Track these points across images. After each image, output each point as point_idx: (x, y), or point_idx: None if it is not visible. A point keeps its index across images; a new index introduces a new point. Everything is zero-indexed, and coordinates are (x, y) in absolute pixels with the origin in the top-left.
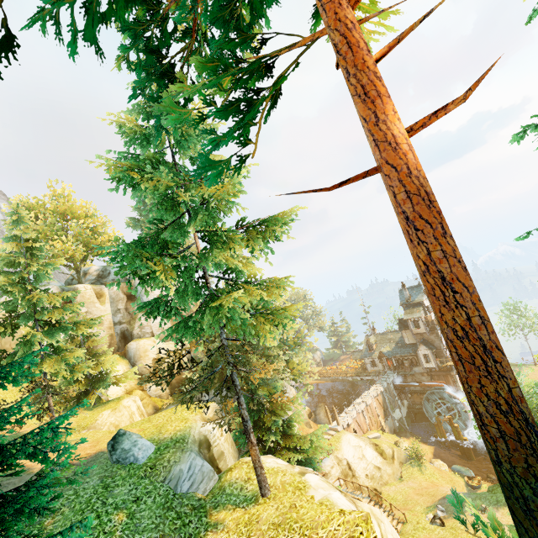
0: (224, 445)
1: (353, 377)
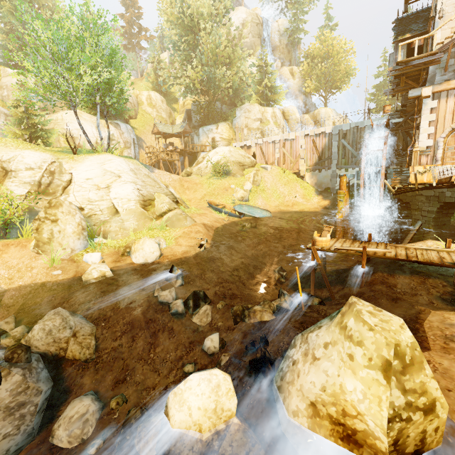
0: None
1: None
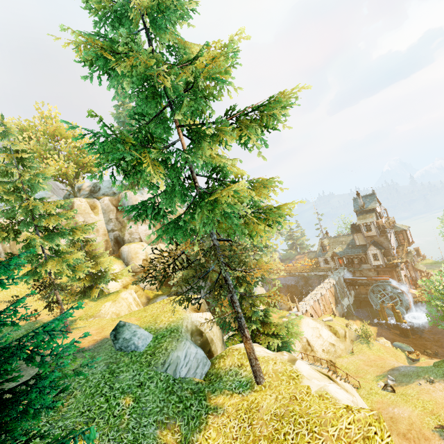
0: (213, 333)
1: (308, 273)
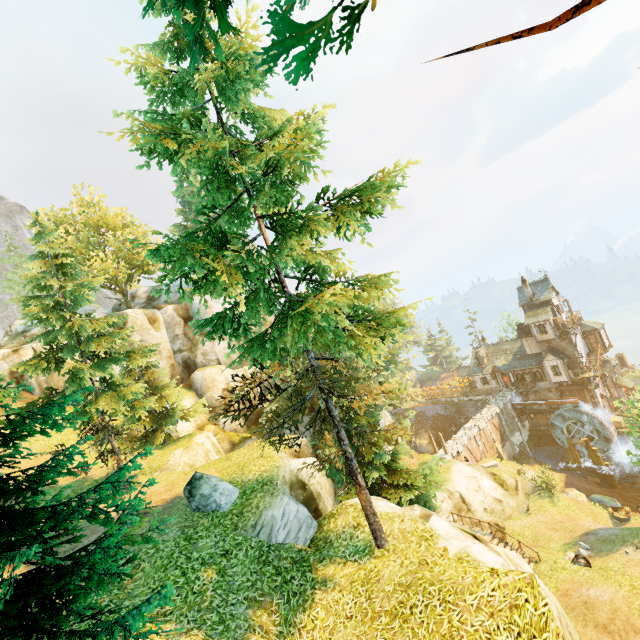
0: (320, 485)
1: (459, 398)
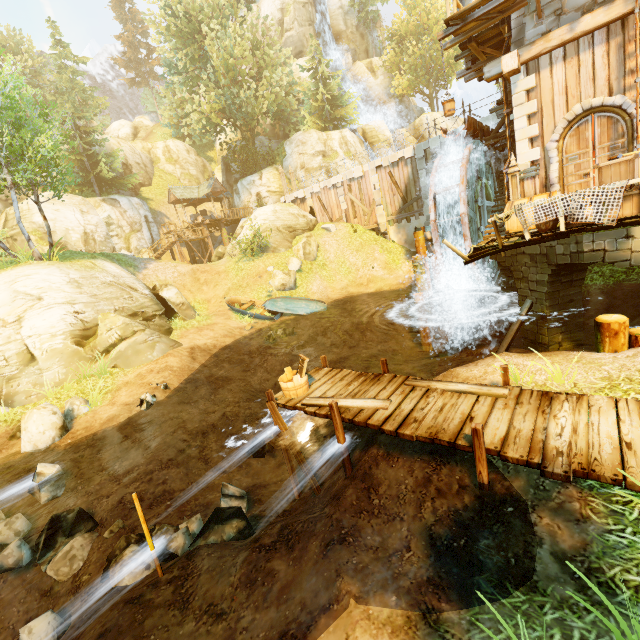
0: None
1: None
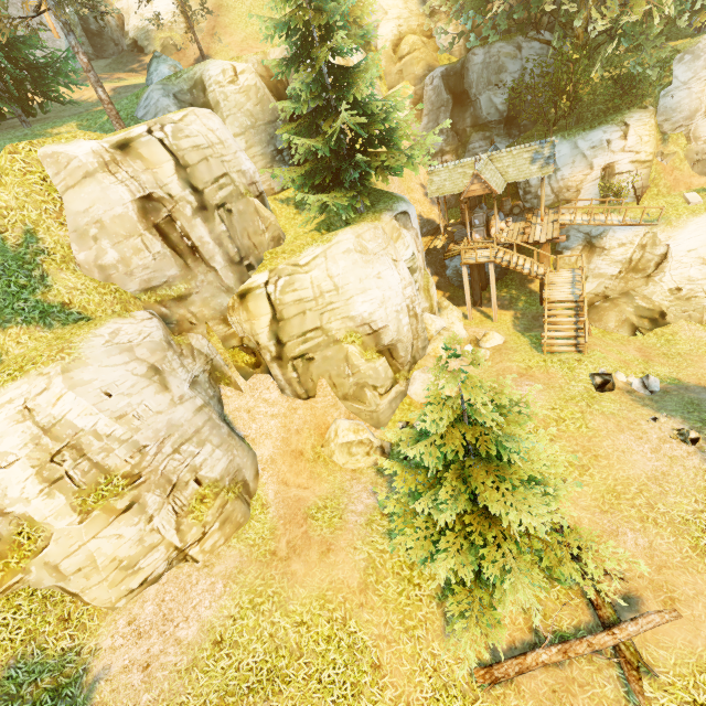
0: (232, 96)
1: None
